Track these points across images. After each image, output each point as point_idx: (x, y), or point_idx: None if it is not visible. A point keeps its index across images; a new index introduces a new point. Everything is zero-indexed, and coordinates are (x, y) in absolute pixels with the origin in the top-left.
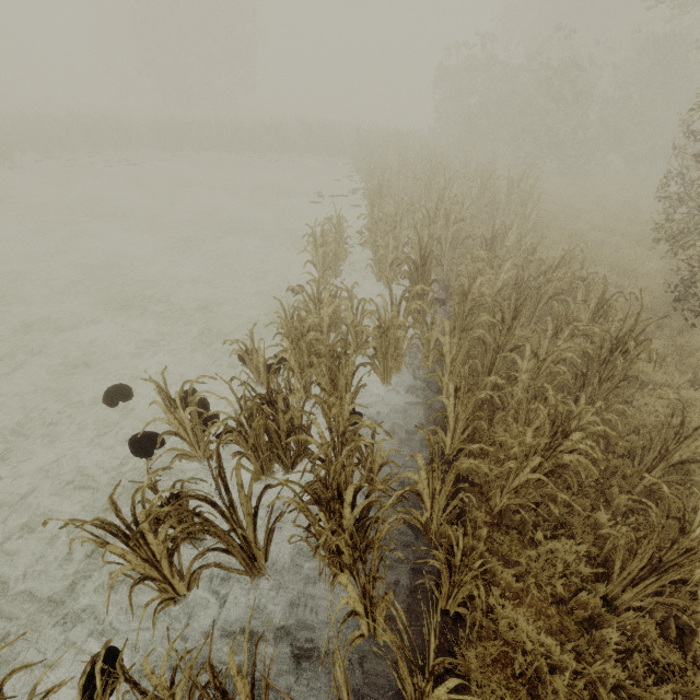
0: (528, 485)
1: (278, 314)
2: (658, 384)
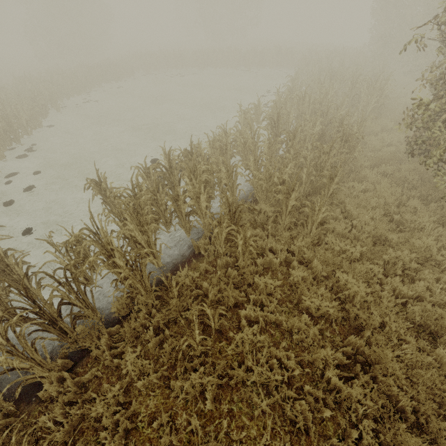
0: (263, 189)
1: (212, 138)
2: (372, 183)
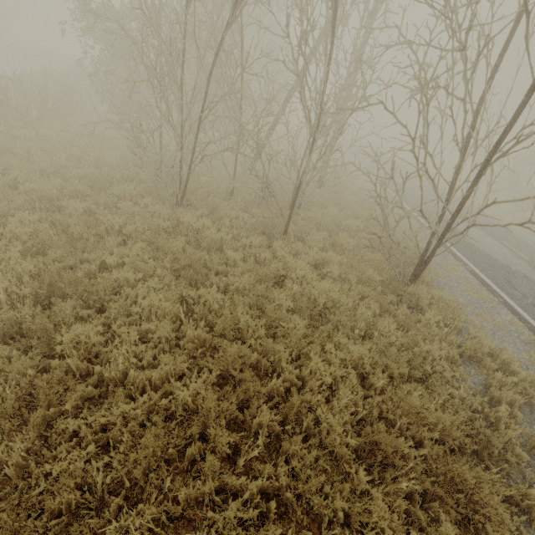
0: None
1: None
2: None
